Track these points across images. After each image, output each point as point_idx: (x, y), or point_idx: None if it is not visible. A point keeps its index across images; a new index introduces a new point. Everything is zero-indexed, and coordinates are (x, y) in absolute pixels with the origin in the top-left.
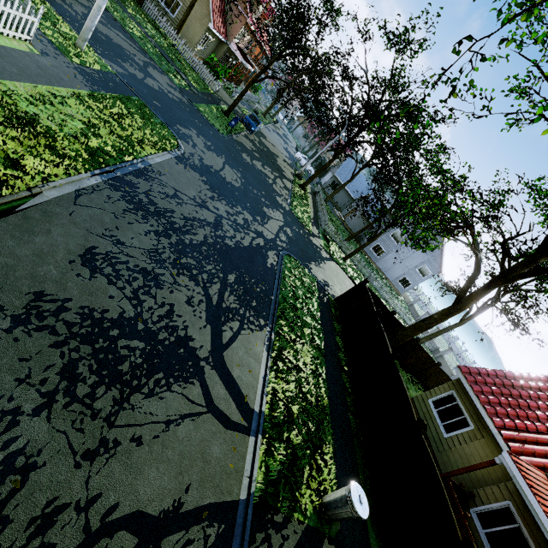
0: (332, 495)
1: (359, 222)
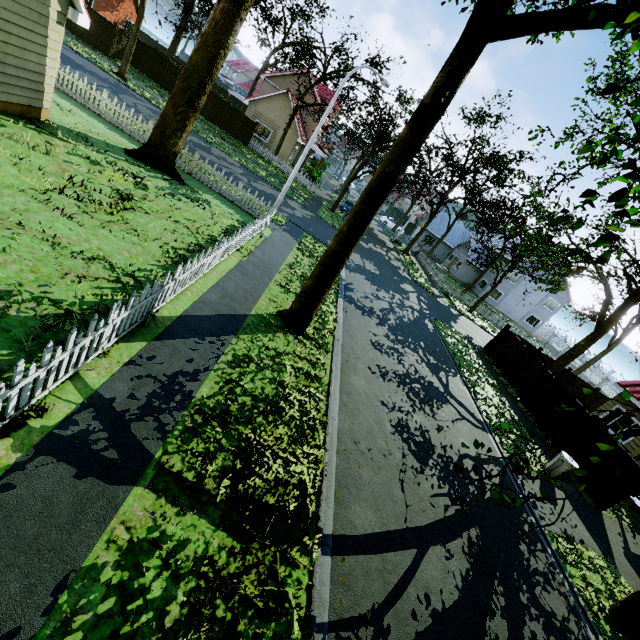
0: (550, 462)
1: (466, 270)
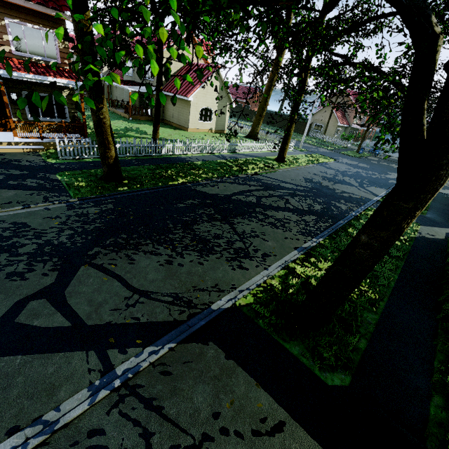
0: None
1: None
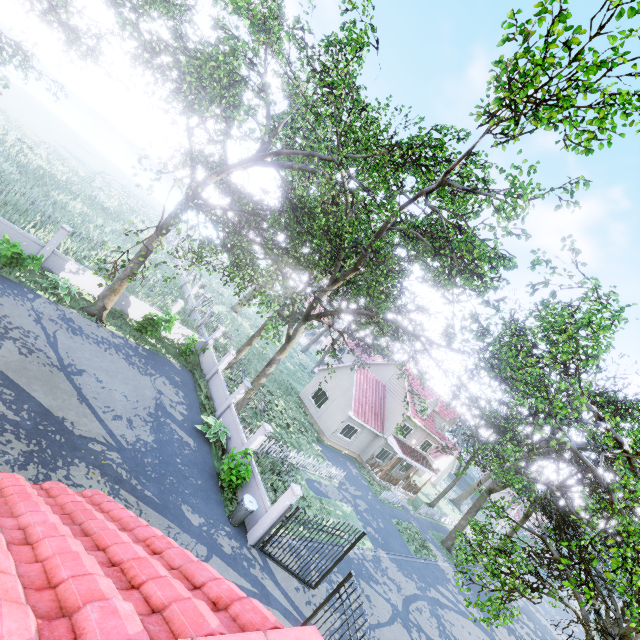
0: None
1: None
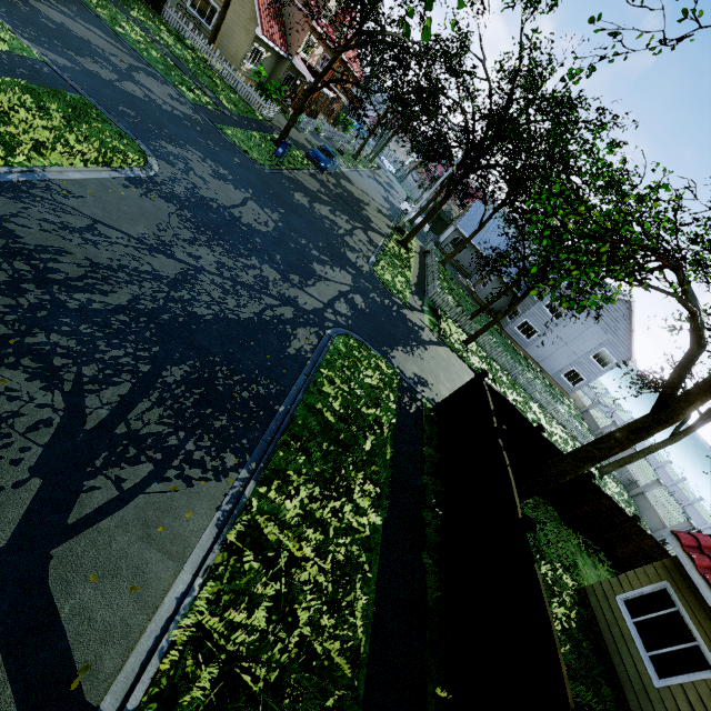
0: None
1: (495, 290)
